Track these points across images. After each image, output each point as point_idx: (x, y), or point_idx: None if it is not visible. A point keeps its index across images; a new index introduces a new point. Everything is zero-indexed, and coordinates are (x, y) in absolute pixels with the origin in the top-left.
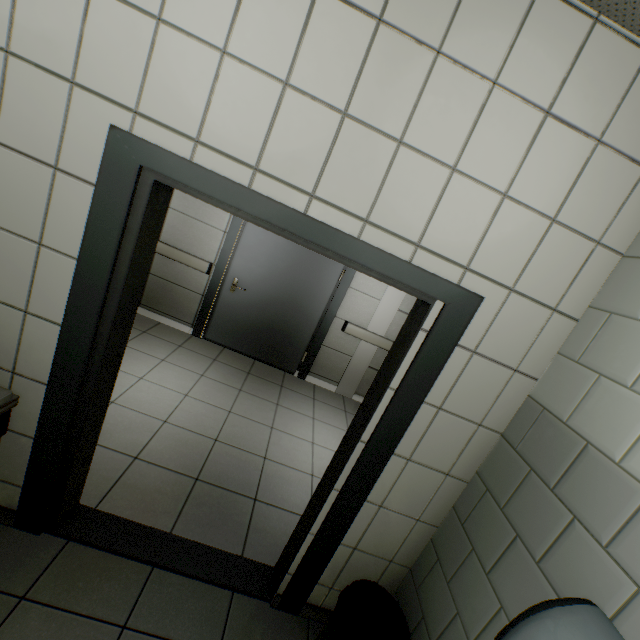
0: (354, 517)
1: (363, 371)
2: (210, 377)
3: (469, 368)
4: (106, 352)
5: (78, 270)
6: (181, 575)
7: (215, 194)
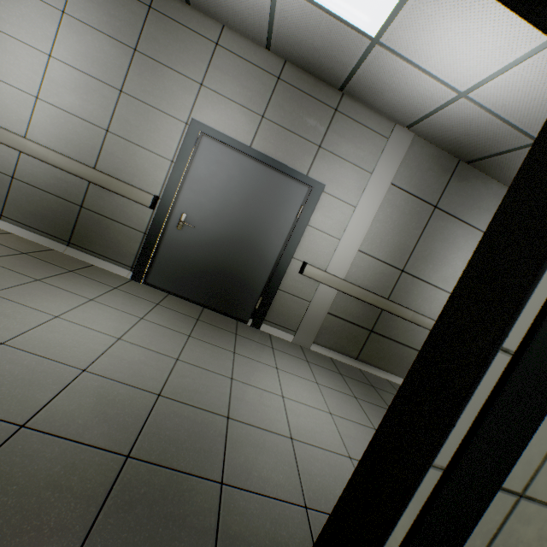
0: (472, 526)
1: (322, 318)
2: (152, 321)
3: None
4: None
5: None
6: None
7: None
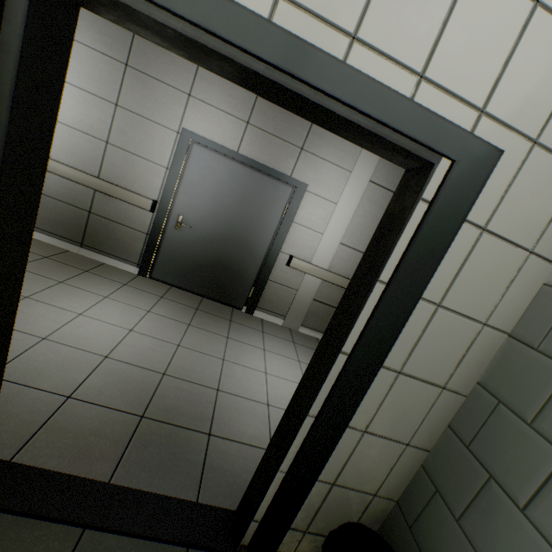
0: (334, 447)
1: (308, 304)
2: (157, 313)
3: (477, 251)
4: None
5: None
6: (121, 535)
7: None
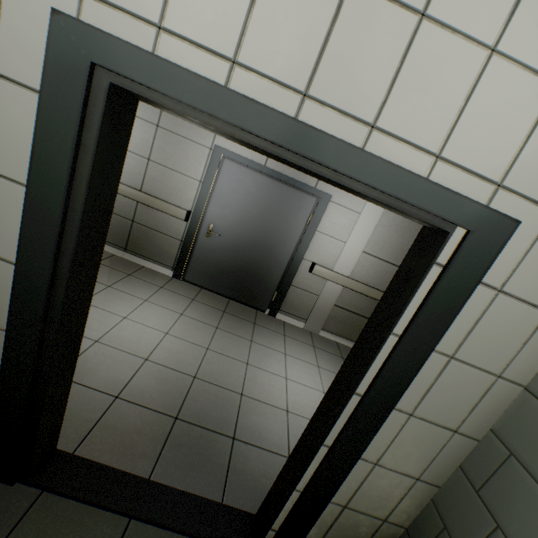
0: (346, 475)
1: (329, 309)
2: (189, 316)
3: (491, 310)
4: (67, 294)
5: (28, 198)
6: (159, 527)
7: (184, 97)
